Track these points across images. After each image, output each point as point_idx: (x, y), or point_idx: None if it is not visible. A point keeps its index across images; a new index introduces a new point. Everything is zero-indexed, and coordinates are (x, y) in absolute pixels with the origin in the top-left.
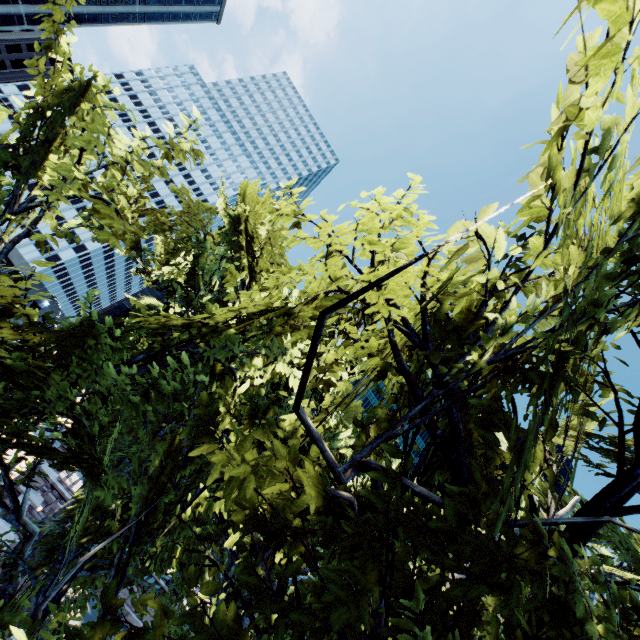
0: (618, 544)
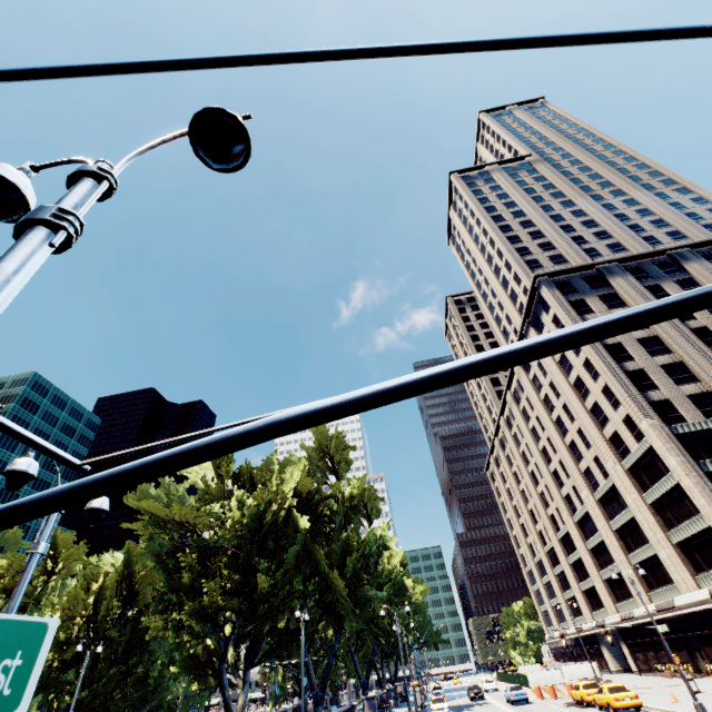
0: None
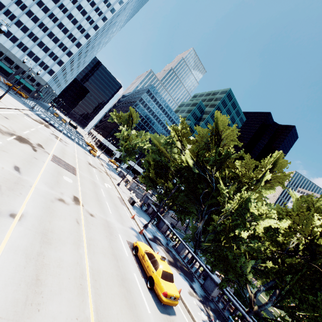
0: None
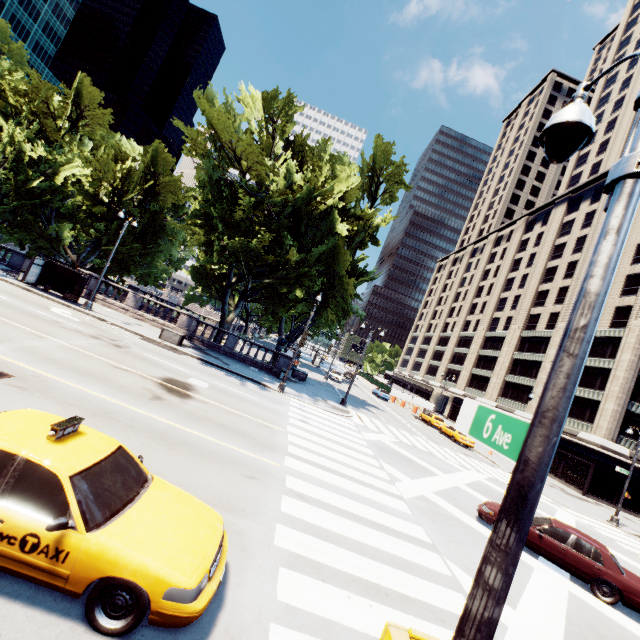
0: None
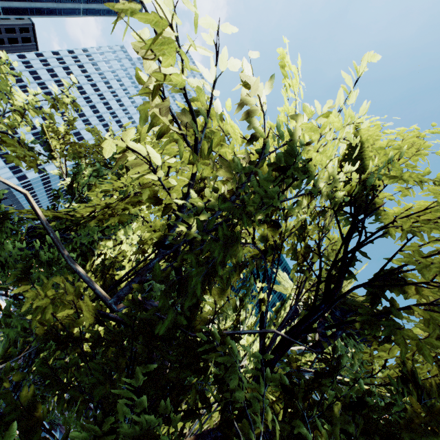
0: (361, 363)
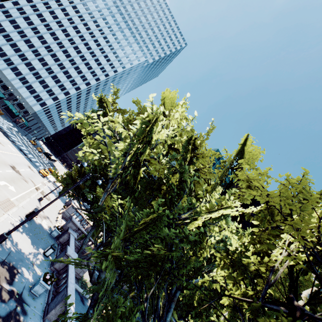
0: None
